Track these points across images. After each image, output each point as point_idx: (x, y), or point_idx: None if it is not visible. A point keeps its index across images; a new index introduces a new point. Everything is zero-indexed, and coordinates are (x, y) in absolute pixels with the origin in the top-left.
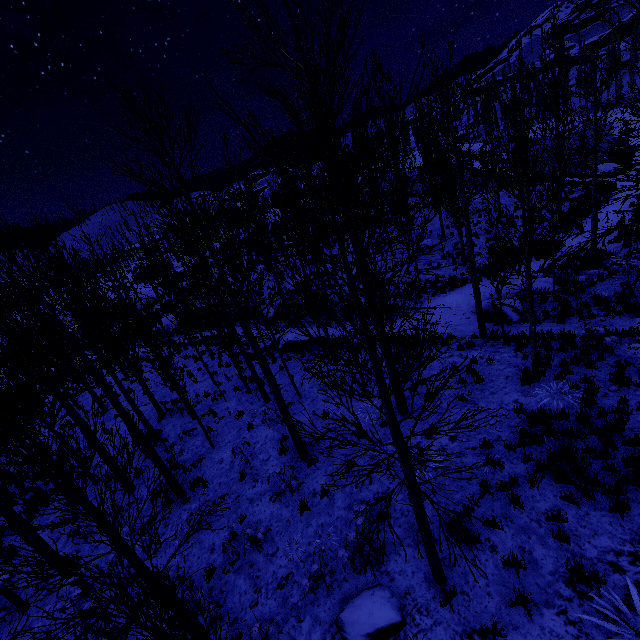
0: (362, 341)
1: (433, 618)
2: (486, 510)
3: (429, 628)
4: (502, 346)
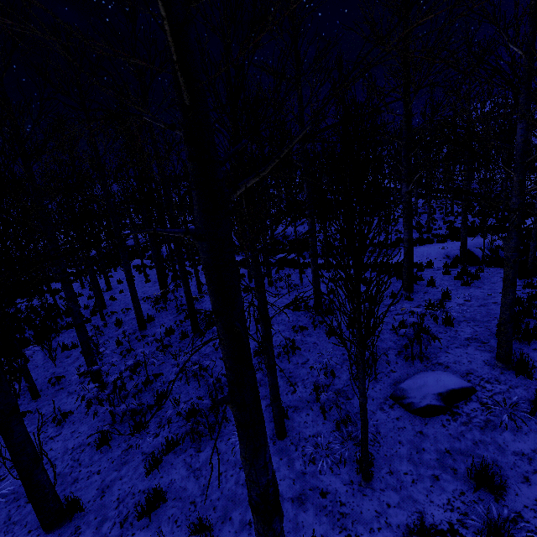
0: (524, 51)
1: (507, 384)
2: (532, 325)
3: (505, 391)
4: (484, 267)
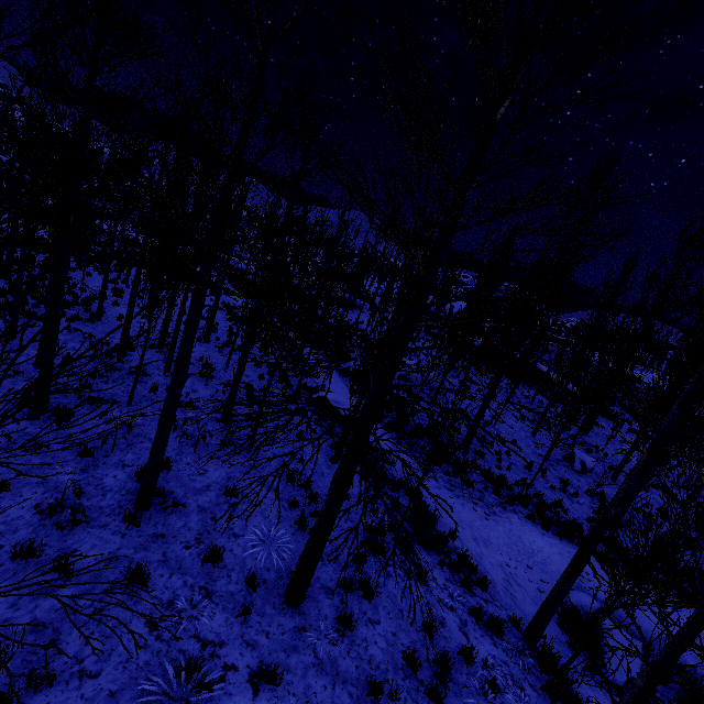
0: None
1: None
2: None
3: None
4: (539, 688)
